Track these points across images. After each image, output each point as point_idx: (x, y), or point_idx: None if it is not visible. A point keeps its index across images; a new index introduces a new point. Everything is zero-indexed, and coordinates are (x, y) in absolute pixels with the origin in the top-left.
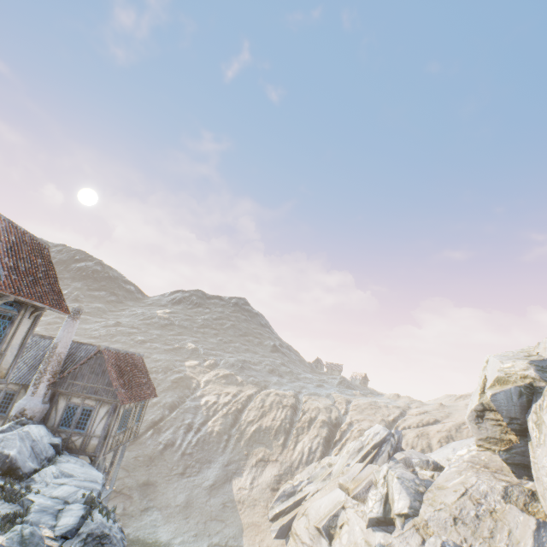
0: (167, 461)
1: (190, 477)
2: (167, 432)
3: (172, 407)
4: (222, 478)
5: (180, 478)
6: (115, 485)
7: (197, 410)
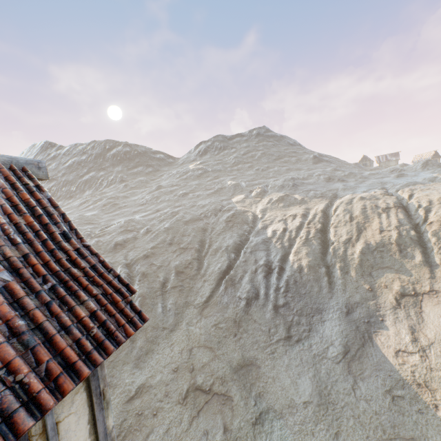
0: (257, 323)
1: (300, 341)
2: (243, 283)
3: (236, 249)
4: (354, 337)
5: (287, 346)
6: (201, 380)
7: (266, 245)
